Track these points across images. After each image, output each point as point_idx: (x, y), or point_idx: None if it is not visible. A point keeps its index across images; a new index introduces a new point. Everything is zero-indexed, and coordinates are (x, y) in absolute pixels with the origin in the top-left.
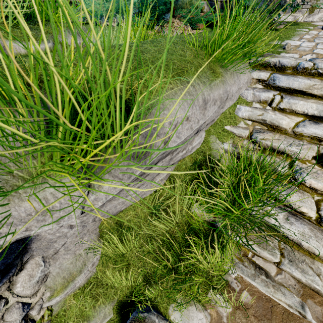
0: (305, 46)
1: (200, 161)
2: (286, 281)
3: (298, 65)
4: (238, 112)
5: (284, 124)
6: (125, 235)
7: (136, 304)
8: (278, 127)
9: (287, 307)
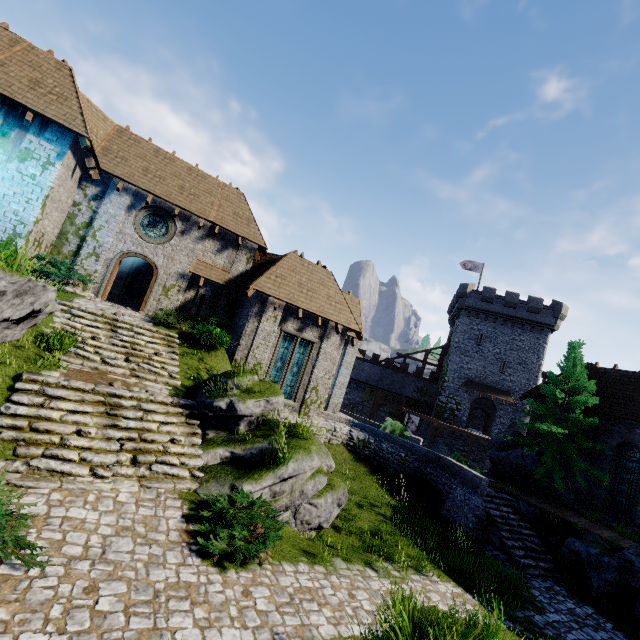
0: (82, 303)
1: (38, 334)
2: (87, 368)
3: (80, 307)
4: (55, 319)
5: (78, 326)
6: (4, 355)
7: (21, 375)
8: (76, 327)
9: (88, 371)
